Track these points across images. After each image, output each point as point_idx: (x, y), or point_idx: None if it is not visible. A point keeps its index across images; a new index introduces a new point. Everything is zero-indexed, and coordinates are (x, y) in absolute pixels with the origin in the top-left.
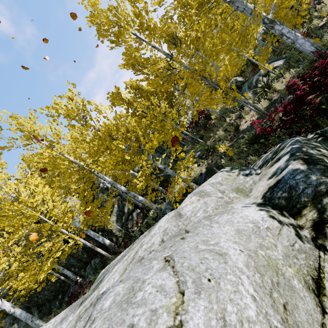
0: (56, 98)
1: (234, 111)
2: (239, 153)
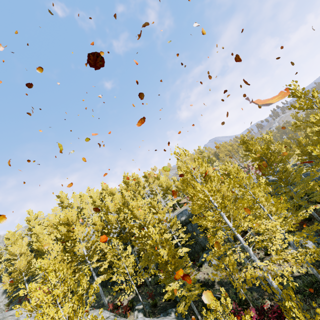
0: (150, 226)
1: (263, 250)
2: (233, 299)
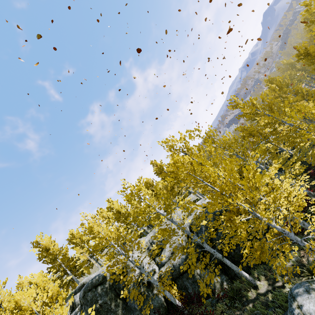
0: None
1: None
2: None
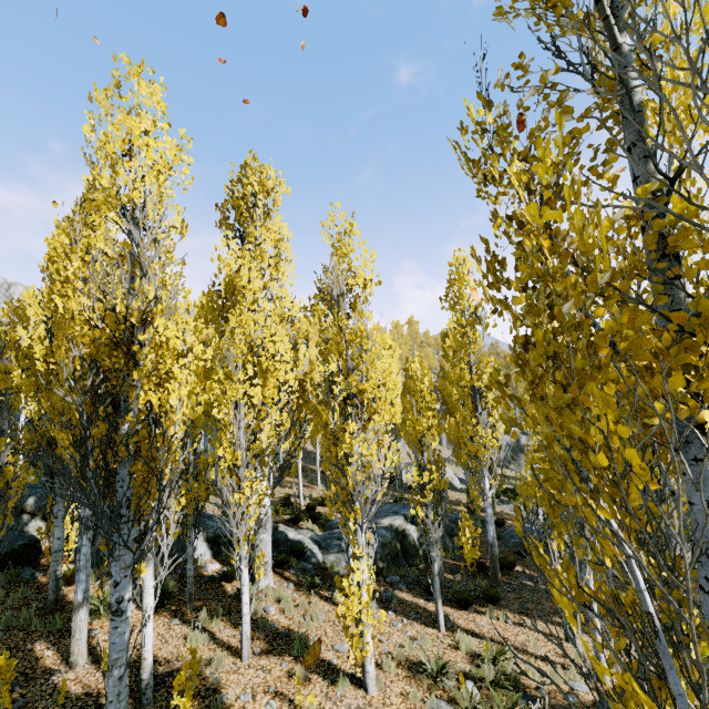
0: None
1: None
2: None
